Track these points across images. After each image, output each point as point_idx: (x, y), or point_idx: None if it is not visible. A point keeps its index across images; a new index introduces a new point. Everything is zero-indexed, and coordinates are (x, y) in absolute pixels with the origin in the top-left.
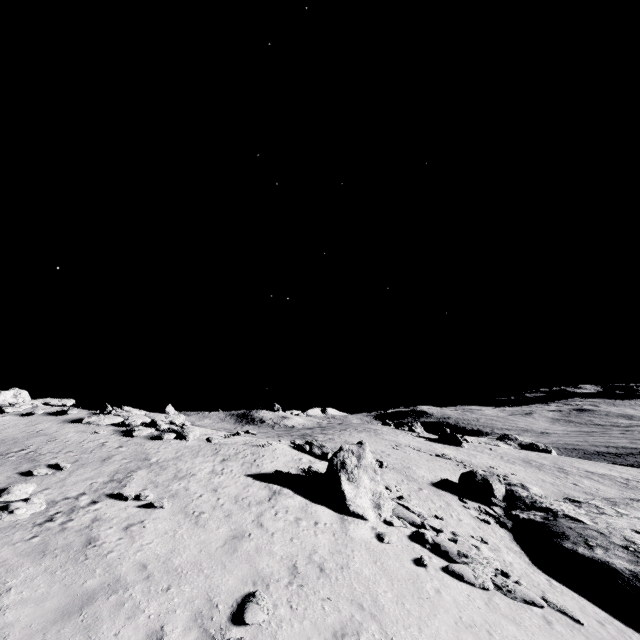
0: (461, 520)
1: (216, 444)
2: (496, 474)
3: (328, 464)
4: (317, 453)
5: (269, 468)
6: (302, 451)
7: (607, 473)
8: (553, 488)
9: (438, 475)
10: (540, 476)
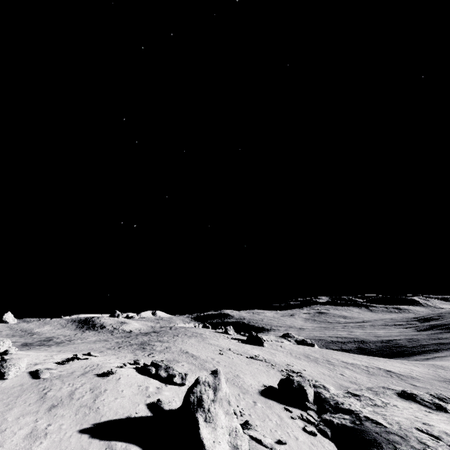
0: (297, 438)
1: (46, 380)
2: (307, 379)
3: (184, 403)
4: (163, 376)
5: (112, 411)
6: (147, 374)
7: (354, 362)
8: (332, 380)
9: (260, 380)
10: (320, 369)
